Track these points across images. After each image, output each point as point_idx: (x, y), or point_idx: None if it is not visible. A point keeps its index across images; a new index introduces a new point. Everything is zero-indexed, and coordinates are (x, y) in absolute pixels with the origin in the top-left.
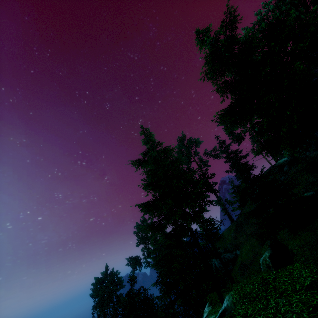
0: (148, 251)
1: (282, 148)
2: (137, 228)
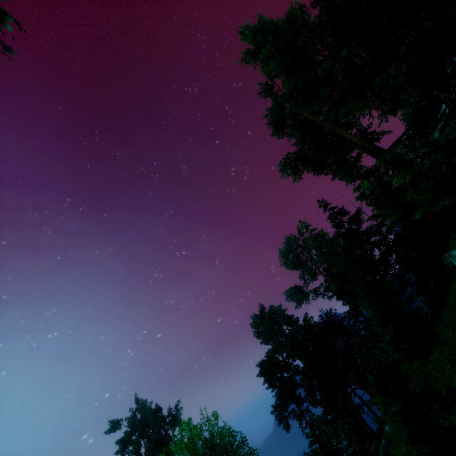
0: (309, 272)
1: None
2: (283, 251)
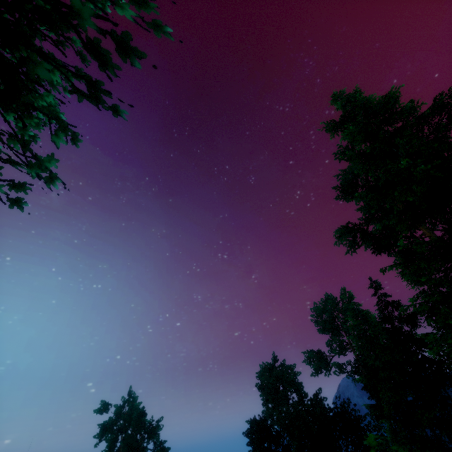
0: (339, 343)
1: None
2: (318, 308)
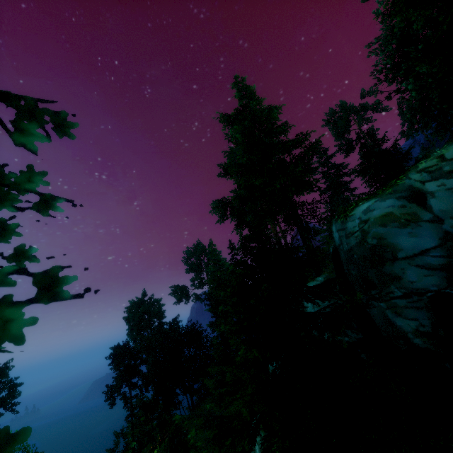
0: (200, 280)
1: None
2: (189, 252)
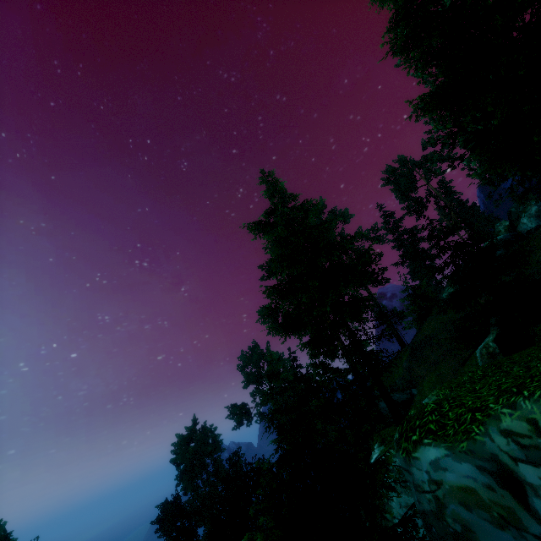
0: (262, 394)
1: (493, 224)
2: (244, 359)
